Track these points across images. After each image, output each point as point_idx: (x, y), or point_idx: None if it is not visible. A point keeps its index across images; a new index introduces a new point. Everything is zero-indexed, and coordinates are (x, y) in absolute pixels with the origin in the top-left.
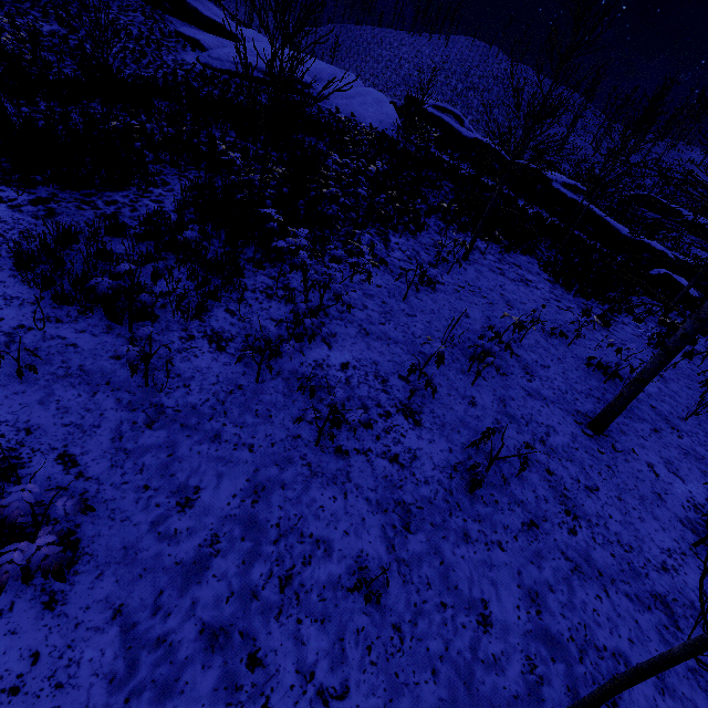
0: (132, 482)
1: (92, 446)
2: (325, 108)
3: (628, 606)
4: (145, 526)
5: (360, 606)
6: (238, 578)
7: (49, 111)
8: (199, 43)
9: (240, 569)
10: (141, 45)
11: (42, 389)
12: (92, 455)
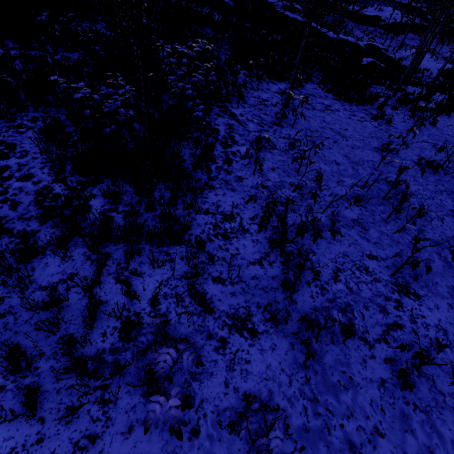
0: None
1: None
2: None
3: None
4: None
5: None
6: None
7: None
8: None
9: None
10: None
11: None
12: None
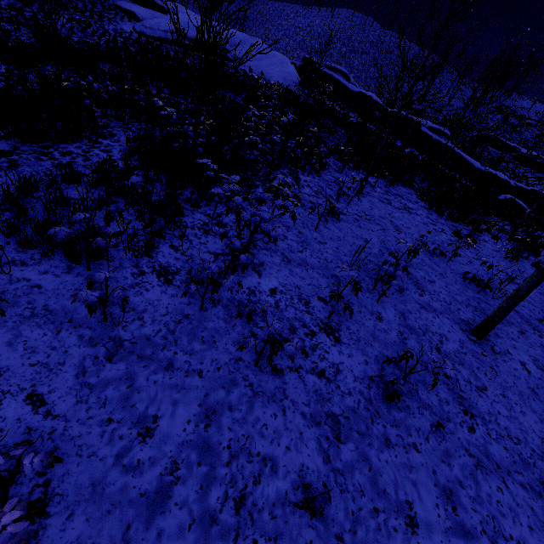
0: (96, 417)
1: (58, 383)
2: (240, 69)
3: (524, 495)
4: (110, 459)
5: (306, 520)
6: (197, 503)
7: (9, 73)
8: (134, 15)
9: (199, 494)
10: (85, 17)
11: (10, 331)
12: (58, 392)
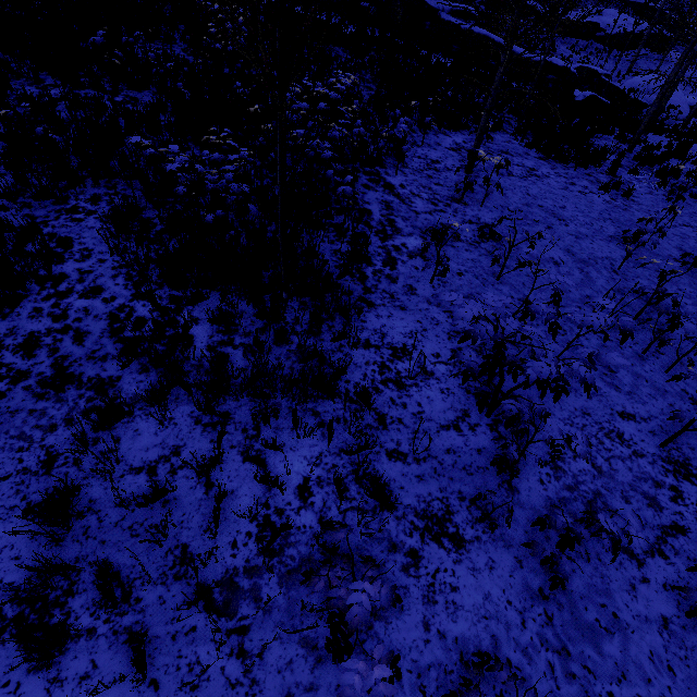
0: None
1: None
2: None
3: None
4: None
5: None
6: None
7: None
8: None
9: None
10: None
11: None
12: None
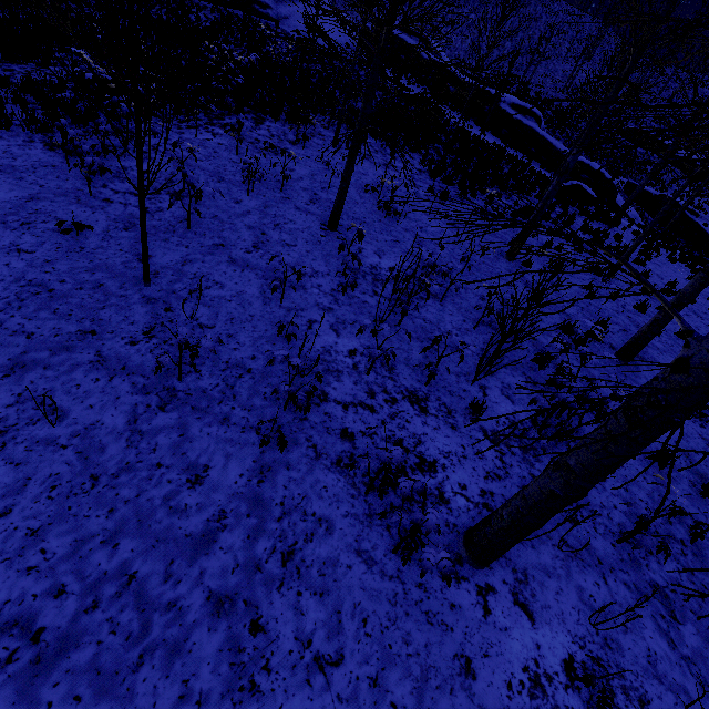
0: None
1: None
2: (281, 29)
3: (252, 277)
4: None
5: (65, 239)
6: None
7: None
8: None
9: (2, 215)
10: None
11: None
12: None
